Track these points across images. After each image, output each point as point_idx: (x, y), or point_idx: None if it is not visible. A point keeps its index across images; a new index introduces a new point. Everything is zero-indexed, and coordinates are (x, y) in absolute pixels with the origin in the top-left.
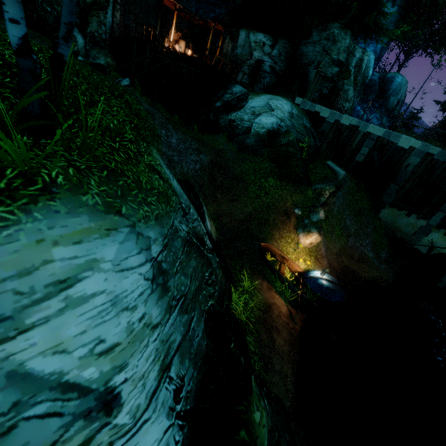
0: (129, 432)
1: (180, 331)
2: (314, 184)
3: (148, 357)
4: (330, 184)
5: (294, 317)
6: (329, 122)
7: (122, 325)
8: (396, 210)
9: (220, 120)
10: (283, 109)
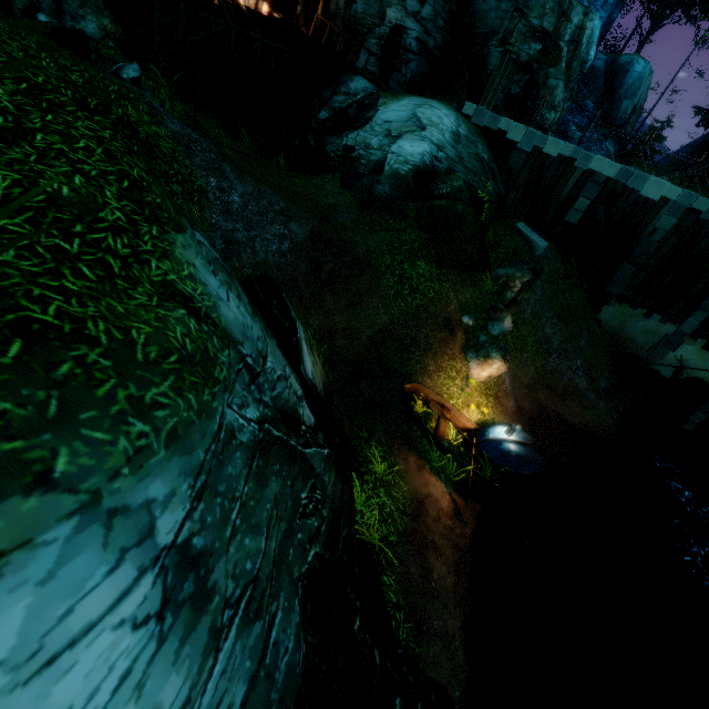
0: None
1: (243, 673)
2: (495, 267)
3: None
4: (523, 267)
5: (462, 512)
6: (522, 151)
7: None
8: (628, 307)
9: (327, 148)
10: (443, 126)
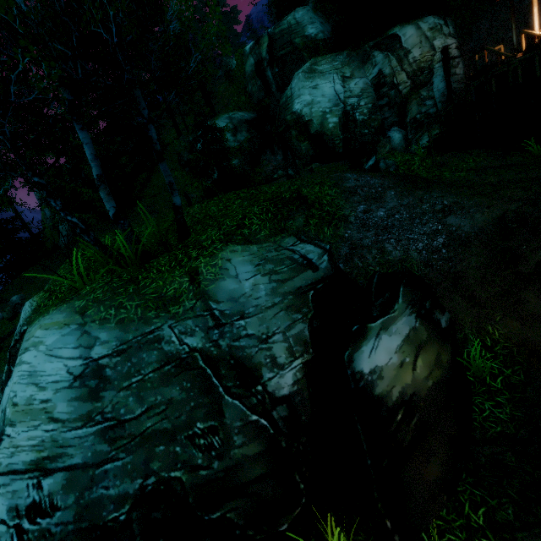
0: None
1: (85, 453)
2: None
3: (31, 438)
4: None
5: None
6: None
7: (27, 394)
8: None
9: None
10: None
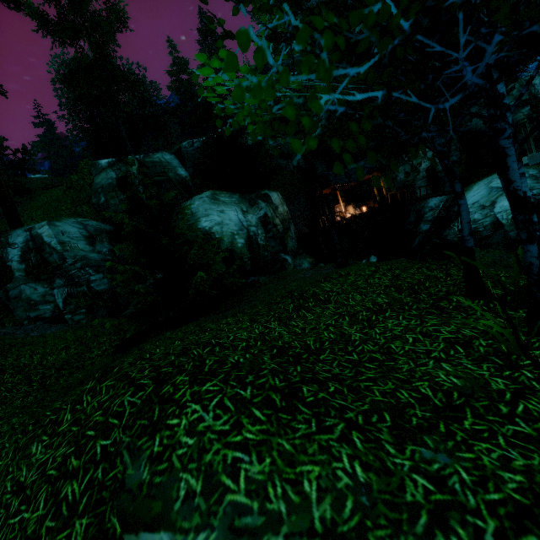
0: None
1: None
2: None
3: None
4: None
5: None
6: None
7: None
8: None
9: (448, 238)
10: None
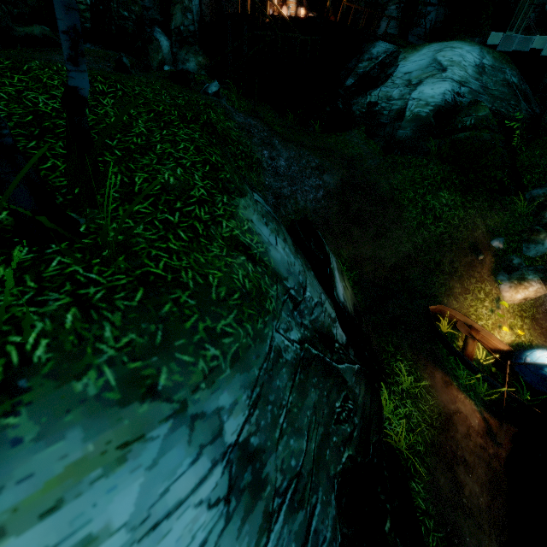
0: None
1: None
2: (530, 188)
3: None
4: None
5: (495, 433)
6: None
7: None
8: None
9: (353, 108)
10: (465, 63)
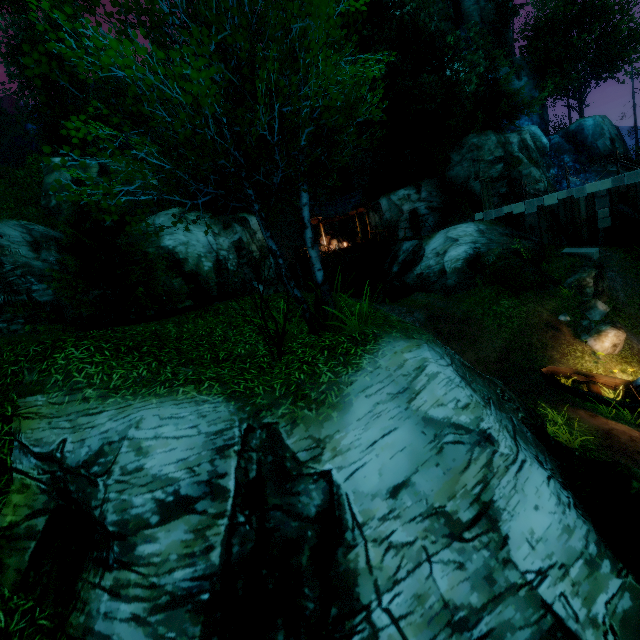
0: (515, 462)
1: (506, 421)
2: (563, 280)
3: (494, 422)
4: (585, 269)
5: None
6: (531, 214)
7: (464, 394)
8: None
9: (407, 281)
10: (468, 233)
